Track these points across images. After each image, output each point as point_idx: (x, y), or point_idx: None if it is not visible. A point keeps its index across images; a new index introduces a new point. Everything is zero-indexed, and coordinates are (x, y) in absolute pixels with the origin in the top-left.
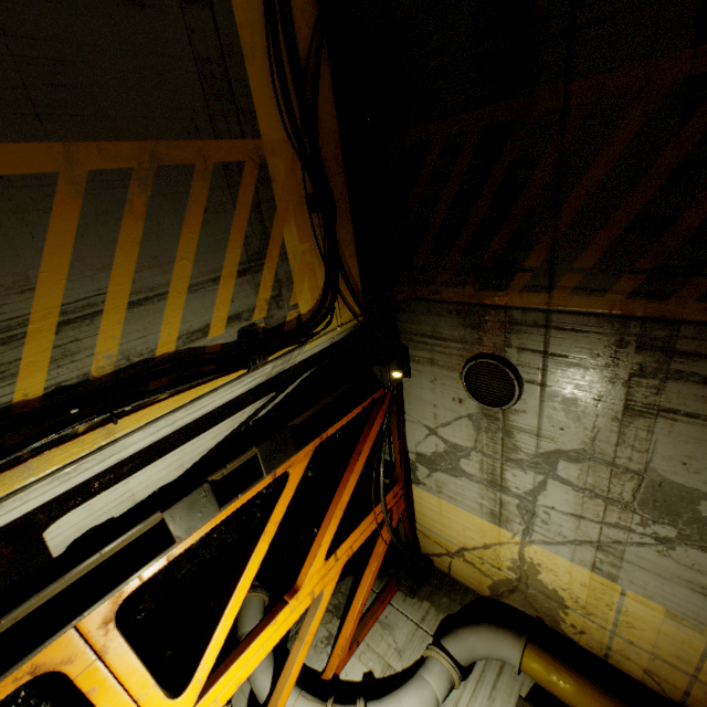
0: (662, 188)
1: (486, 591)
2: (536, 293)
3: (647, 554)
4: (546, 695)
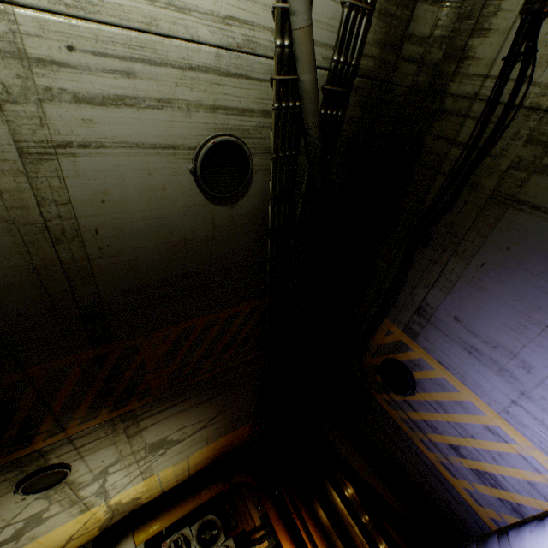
0: (104, 383)
1: (98, 533)
2: (56, 435)
3: (160, 460)
4: (152, 537)
